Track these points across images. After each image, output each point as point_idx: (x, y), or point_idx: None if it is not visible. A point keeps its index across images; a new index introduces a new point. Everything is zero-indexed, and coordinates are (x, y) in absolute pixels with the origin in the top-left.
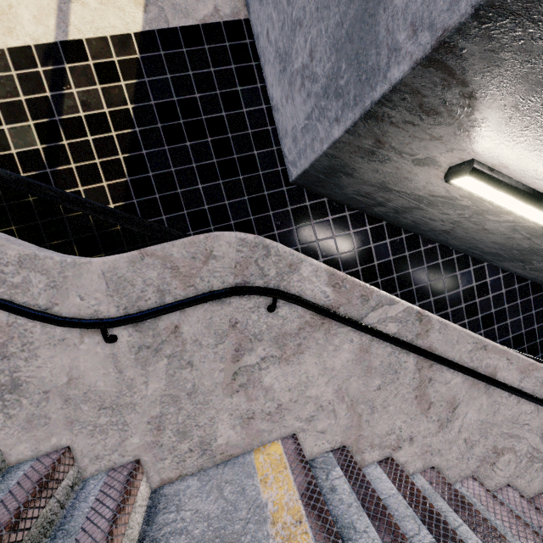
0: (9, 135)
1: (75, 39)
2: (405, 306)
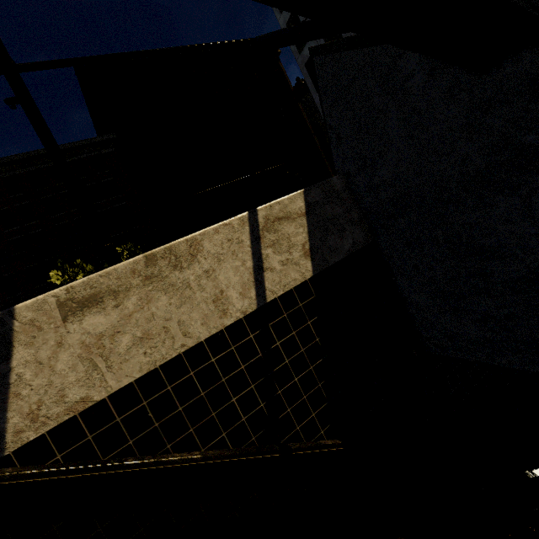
0: (238, 405)
1: (271, 300)
2: None
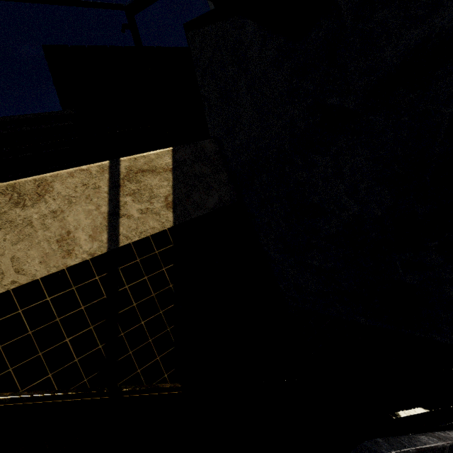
0: (71, 345)
1: (124, 245)
2: (448, 447)
